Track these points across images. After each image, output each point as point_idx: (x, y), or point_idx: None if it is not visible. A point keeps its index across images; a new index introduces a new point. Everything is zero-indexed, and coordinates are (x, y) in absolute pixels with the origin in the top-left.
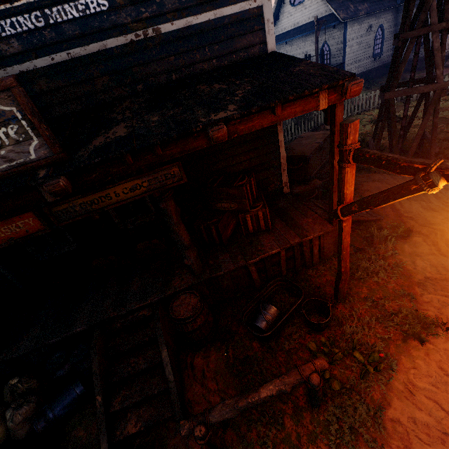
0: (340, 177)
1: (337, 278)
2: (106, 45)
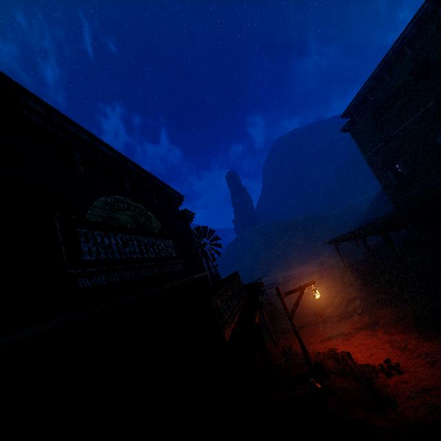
0: (284, 304)
1: (305, 354)
2: (184, 280)
